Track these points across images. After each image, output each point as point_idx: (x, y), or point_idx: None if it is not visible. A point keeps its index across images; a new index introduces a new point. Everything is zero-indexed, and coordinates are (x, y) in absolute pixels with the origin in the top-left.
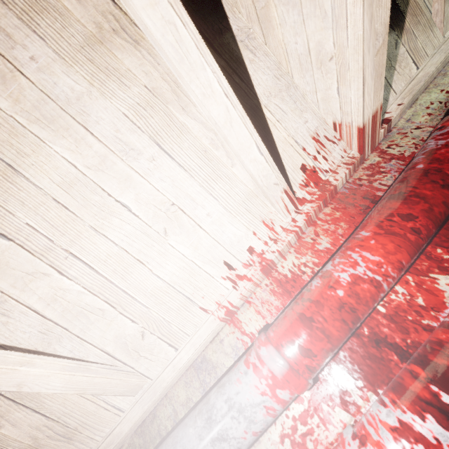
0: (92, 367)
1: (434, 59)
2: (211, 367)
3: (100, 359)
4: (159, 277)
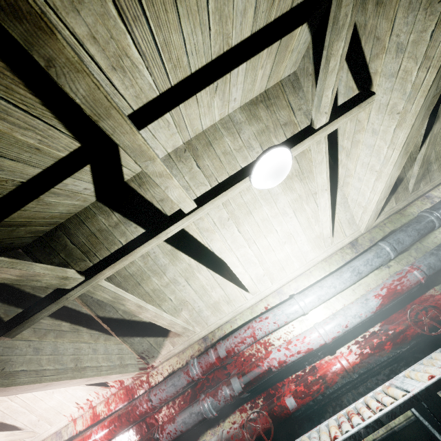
0: (16, 432)
1: (180, 347)
2: (61, 436)
3: (21, 426)
4: (48, 404)
